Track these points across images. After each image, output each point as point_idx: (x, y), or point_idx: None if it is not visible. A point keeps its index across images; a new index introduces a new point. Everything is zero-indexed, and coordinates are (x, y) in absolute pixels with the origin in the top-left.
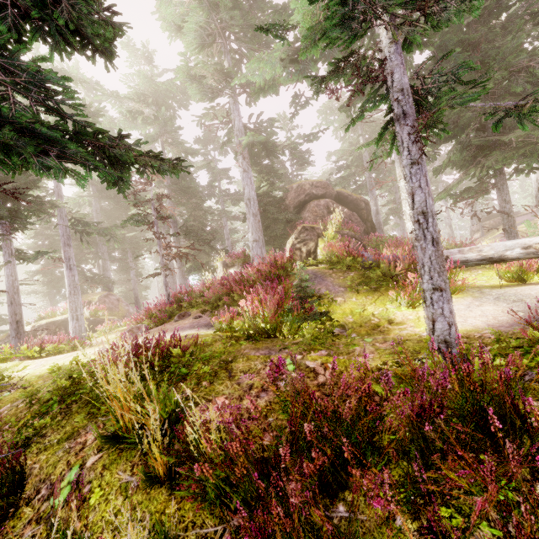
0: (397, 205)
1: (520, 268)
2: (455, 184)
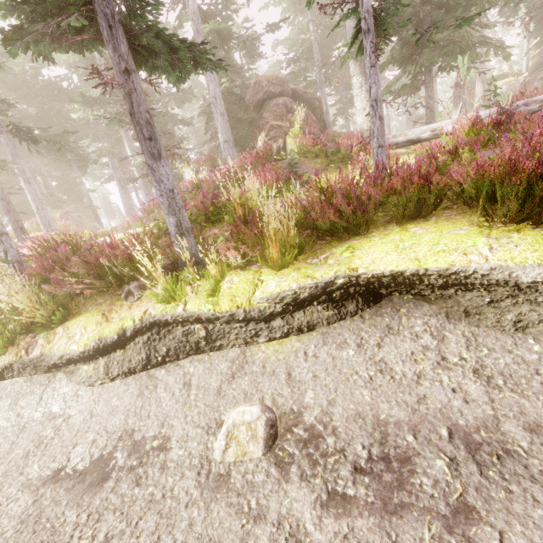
0: (344, 104)
1: (430, 148)
2: (395, 81)
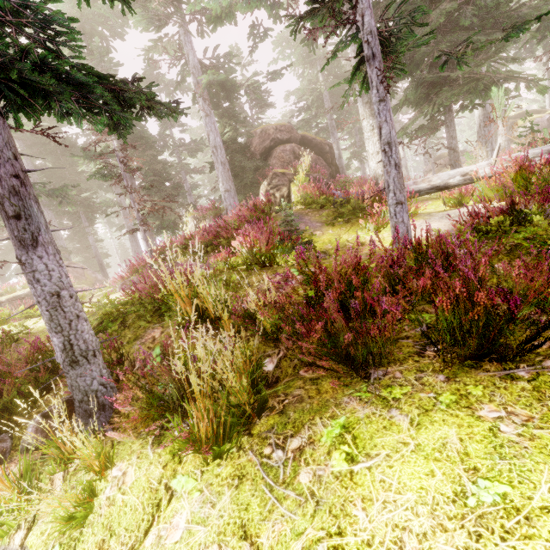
0: (358, 148)
1: (460, 194)
2: (410, 122)
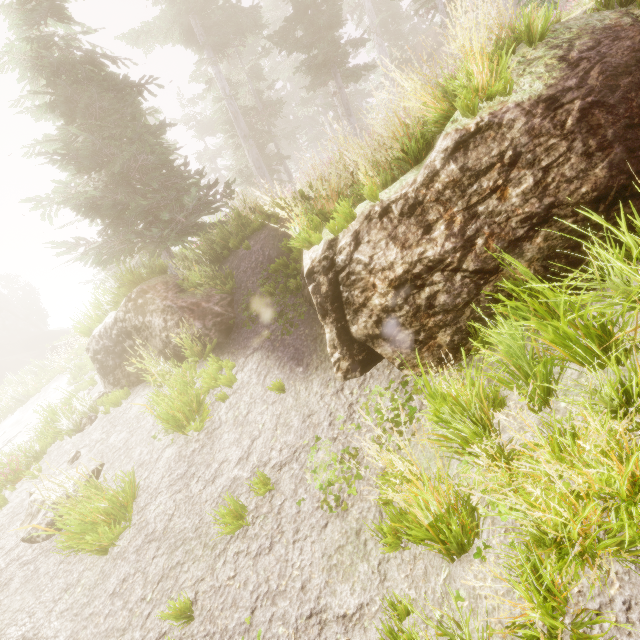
0: None
1: None
2: None
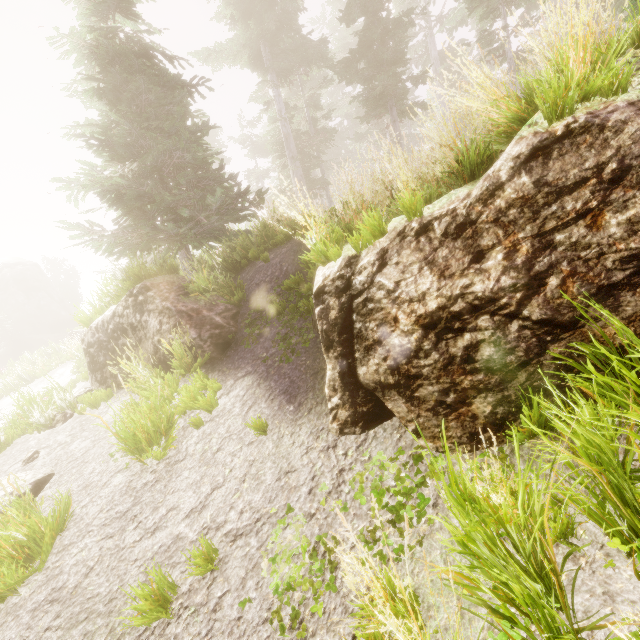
0: None
1: None
2: None
